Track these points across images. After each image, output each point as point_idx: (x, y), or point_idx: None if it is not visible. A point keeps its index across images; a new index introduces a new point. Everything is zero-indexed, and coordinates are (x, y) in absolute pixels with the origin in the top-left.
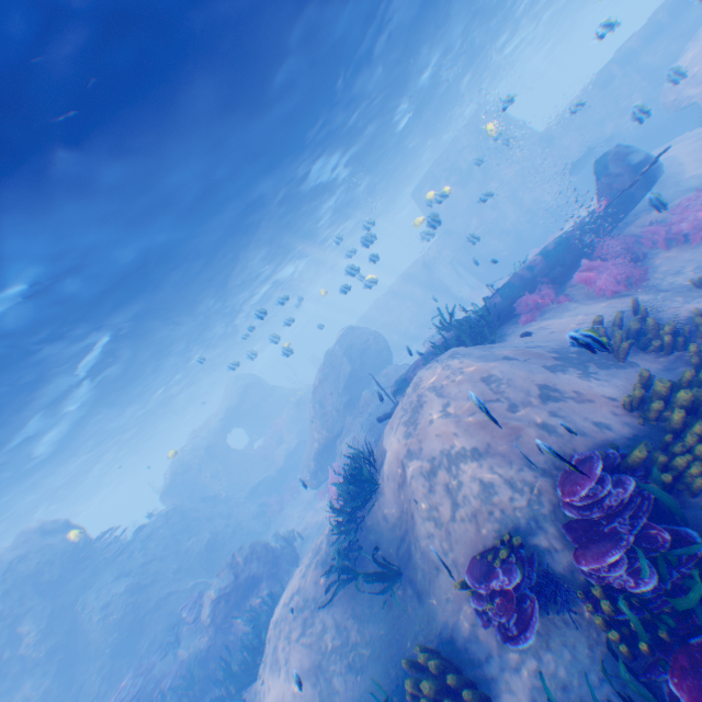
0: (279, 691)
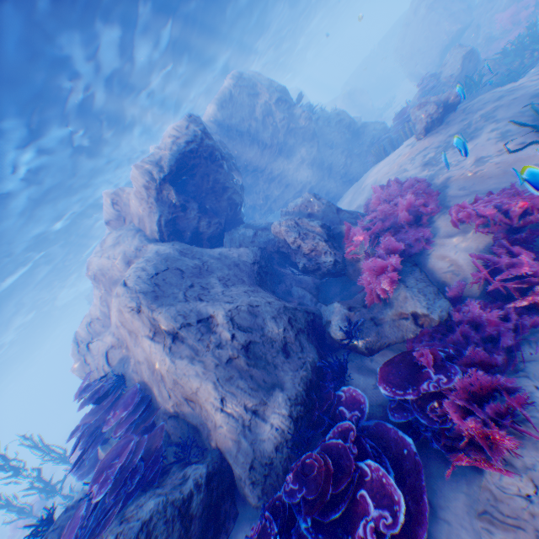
0: None
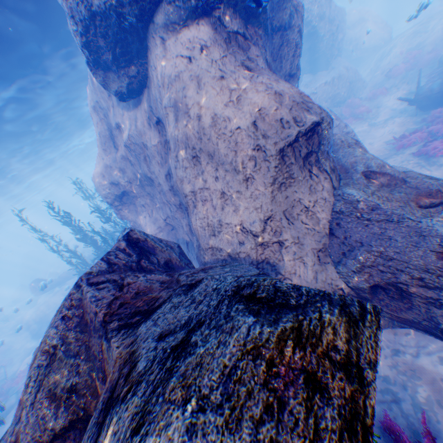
0: None
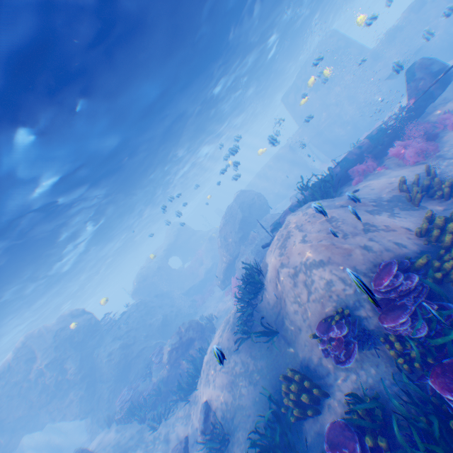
0: (210, 395)
